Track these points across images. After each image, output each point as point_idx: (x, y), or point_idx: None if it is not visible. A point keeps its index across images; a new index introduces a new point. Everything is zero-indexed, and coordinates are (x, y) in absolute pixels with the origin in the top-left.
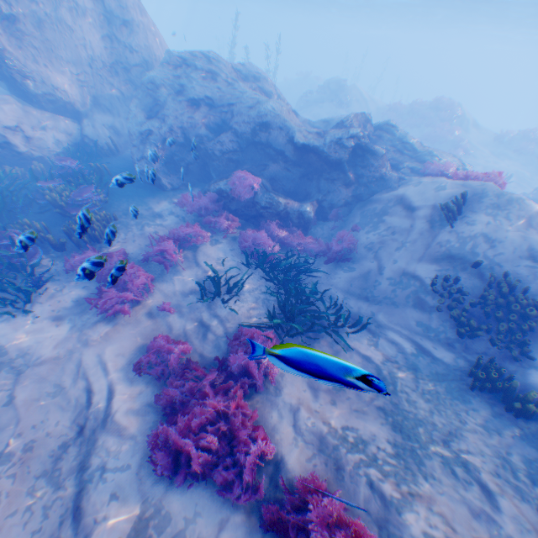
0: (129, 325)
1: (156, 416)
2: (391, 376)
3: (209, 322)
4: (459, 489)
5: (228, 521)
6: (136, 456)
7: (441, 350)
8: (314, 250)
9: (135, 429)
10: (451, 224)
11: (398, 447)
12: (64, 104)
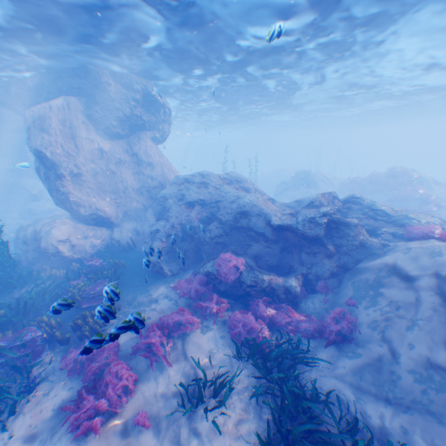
0: None
1: None
2: None
3: None
4: None
5: None
6: None
7: None
8: (308, 328)
9: None
10: None
11: None
12: (102, 218)
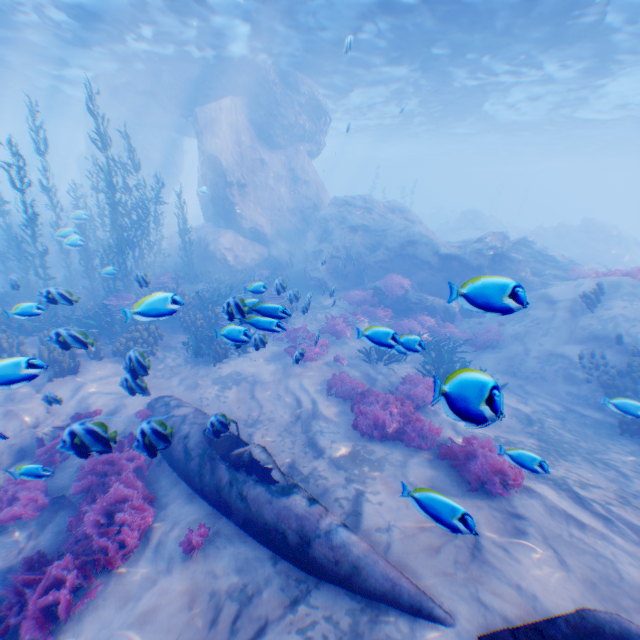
0: (316, 370)
1: (348, 415)
2: (538, 419)
3: (375, 375)
4: (595, 468)
5: (413, 454)
6: (341, 429)
7: (590, 410)
8: (460, 338)
9: (335, 419)
10: (589, 308)
11: (542, 448)
12: (259, 234)
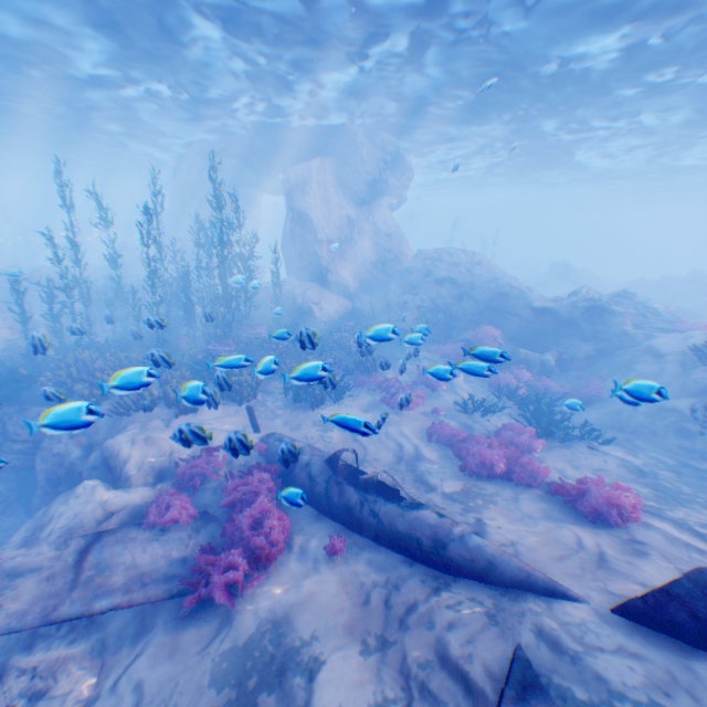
0: (412, 417)
1: (451, 459)
2: (650, 470)
3: (472, 424)
4: None
5: (523, 492)
6: (446, 469)
7: None
8: (558, 392)
9: (439, 461)
10: (701, 360)
11: (656, 494)
12: (342, 287)
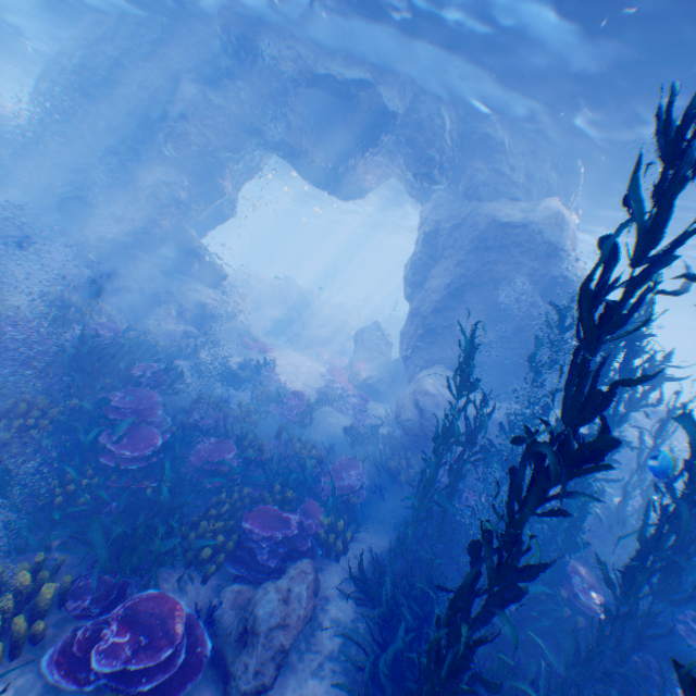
0: None
1: None
2: None
3: None
4: None
5: None
6: None
7: None
8: None
9: None
10: None
11: None
12: None
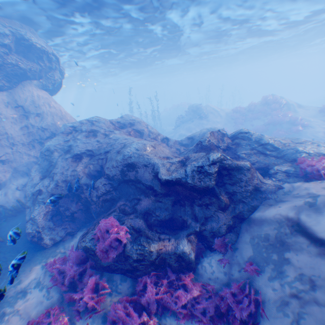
0: None
1: None
2: None
3: None
4: None
5: None
6: None
7: None
8: (206, 309)
9: None
10: None
11: None
12: None
